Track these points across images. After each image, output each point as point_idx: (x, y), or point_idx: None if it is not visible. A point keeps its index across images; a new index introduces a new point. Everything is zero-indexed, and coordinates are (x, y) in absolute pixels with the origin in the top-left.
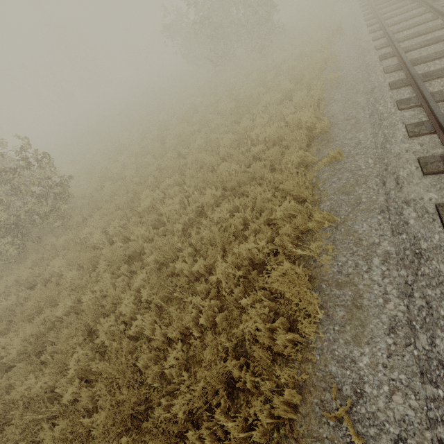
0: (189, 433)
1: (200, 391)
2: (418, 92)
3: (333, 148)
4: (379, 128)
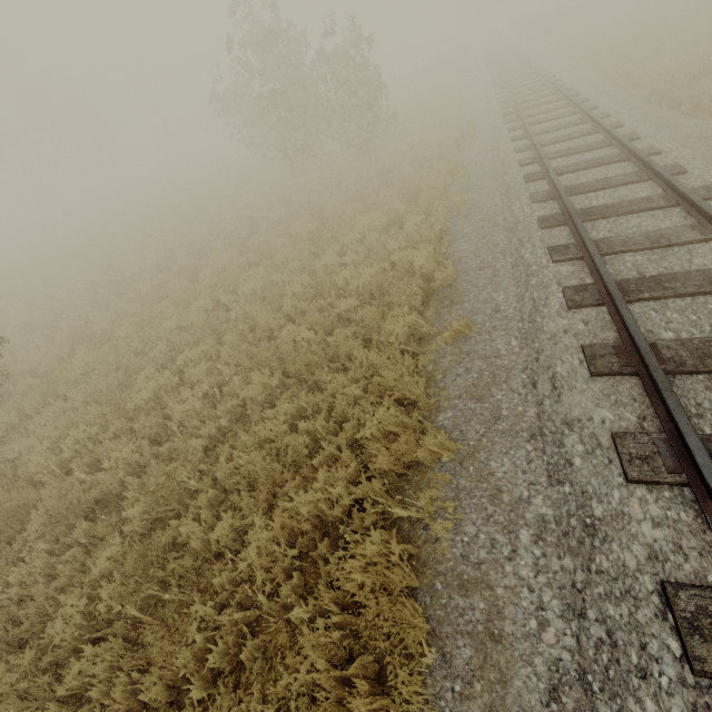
0: None
1: None
2: (578, 237)
3: (459, 314)
4: (526, 288)
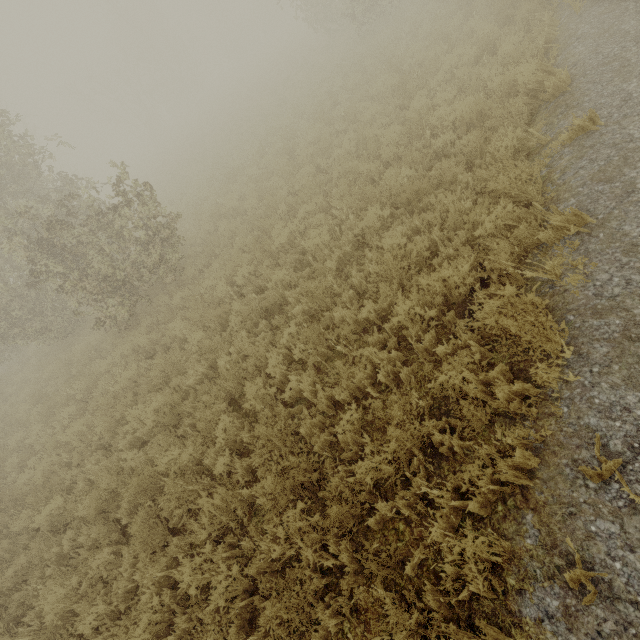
0: (378, 504)
1: (391, 455)
2: None
3: (578, 115)
4: None
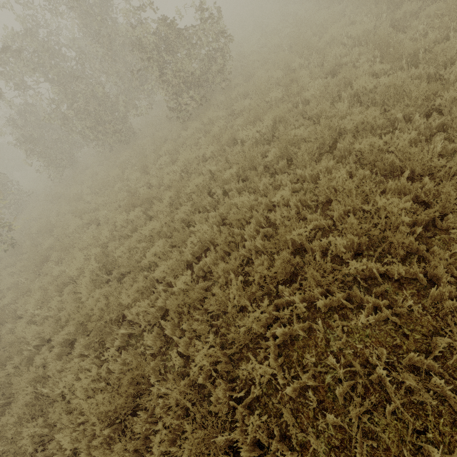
0: None
1: None
2: None
3: None
4: None
